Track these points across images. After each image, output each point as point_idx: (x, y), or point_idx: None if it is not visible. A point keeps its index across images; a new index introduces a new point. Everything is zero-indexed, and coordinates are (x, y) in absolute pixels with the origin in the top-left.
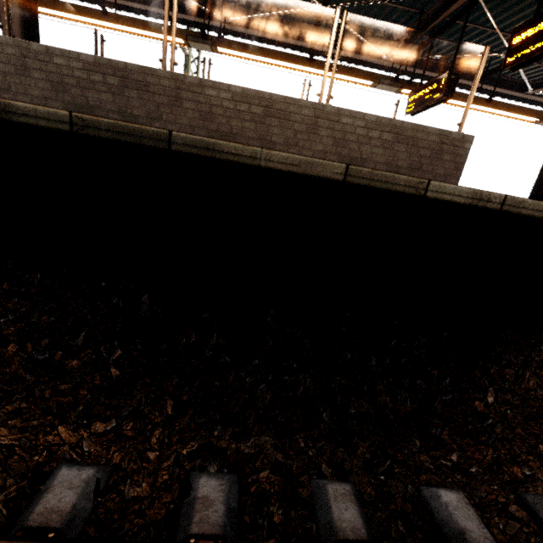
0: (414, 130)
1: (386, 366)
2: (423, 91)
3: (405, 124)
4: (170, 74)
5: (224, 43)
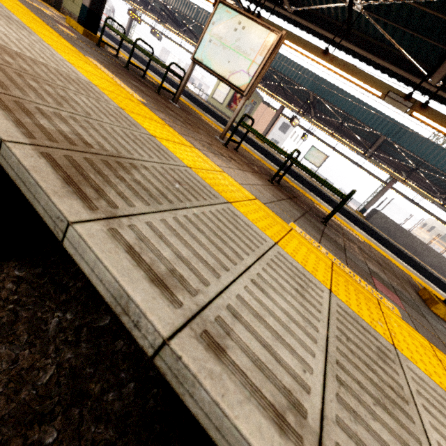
0: None
1: None
2: None
3: None
4: (409, 233)
5: (418, 205)
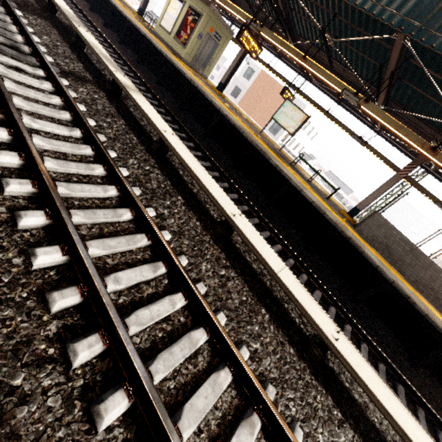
0: None
1: None
2: None
3: None
4: (431, 261)
5: None
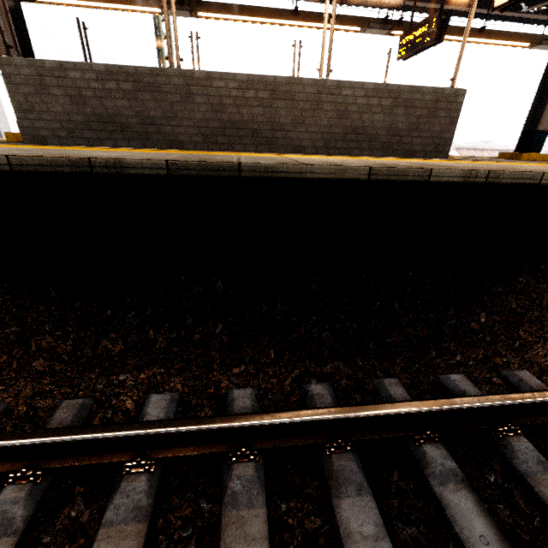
0: (410, 92)
1: (406, 308)
2: (414, 33)
3: (402, 87)
4: (178, 71)
5: (203, 6)
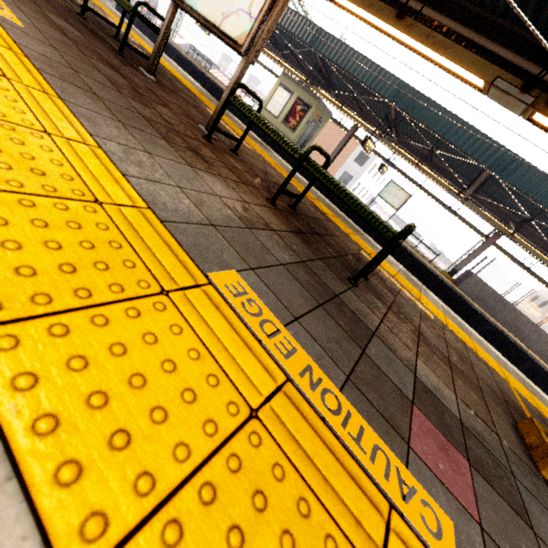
0: None
1: None
2: None
3: None
4: (514, 307)
5: (528, 271)
